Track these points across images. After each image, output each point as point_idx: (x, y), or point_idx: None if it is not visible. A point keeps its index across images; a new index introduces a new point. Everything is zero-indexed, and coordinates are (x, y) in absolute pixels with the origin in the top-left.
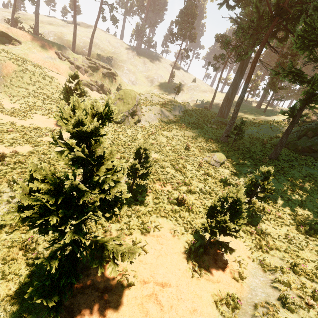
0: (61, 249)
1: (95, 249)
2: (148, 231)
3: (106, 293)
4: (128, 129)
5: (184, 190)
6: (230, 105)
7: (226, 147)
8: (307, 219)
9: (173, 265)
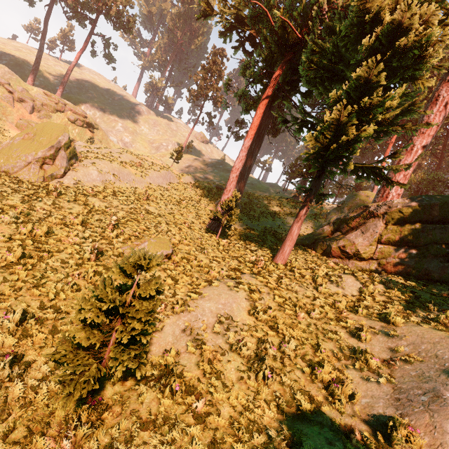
0: None
1: None
2: None
3: None
4: (16, 184)
5: None
6: (243, 181)
7: (208, 237)
8: (271, 423)
9: None
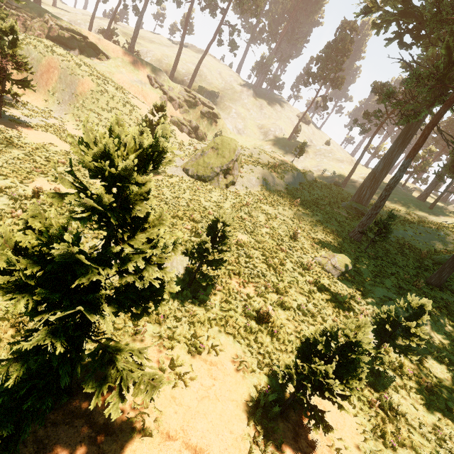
0: (37, 350)
1: (99, 362)
2: (199, 351)
3: (103, 436)
4: (215, 192)
5: (273, 299)
6: (375, 187)
7: (357, 249)
8: None
9: (223, 420)
